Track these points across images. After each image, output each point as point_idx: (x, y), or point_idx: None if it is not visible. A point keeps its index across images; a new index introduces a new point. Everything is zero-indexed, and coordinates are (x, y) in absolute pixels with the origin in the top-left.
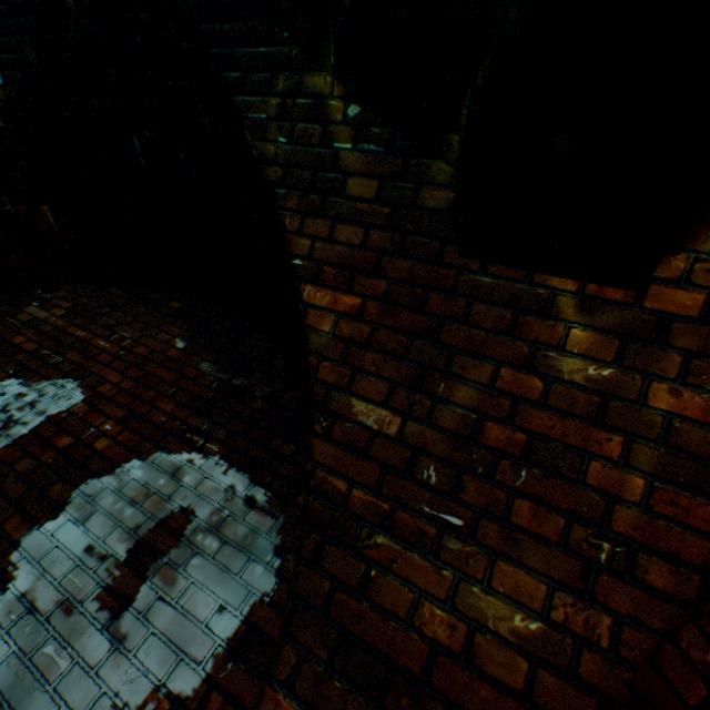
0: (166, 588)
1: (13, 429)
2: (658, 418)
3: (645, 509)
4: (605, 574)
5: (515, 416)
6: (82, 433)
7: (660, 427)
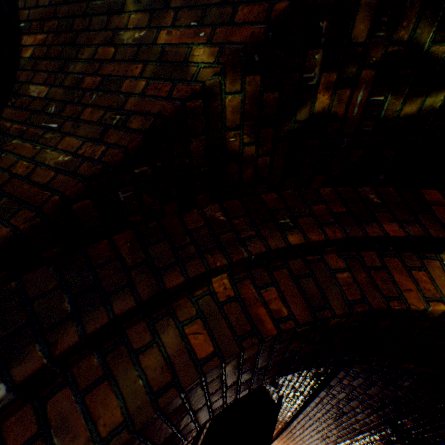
0: None
1: None
2: (160, 49)
3: (142, 96)
4: (112, 129)
5: (100, 71)
6: None
7: (160, 53)
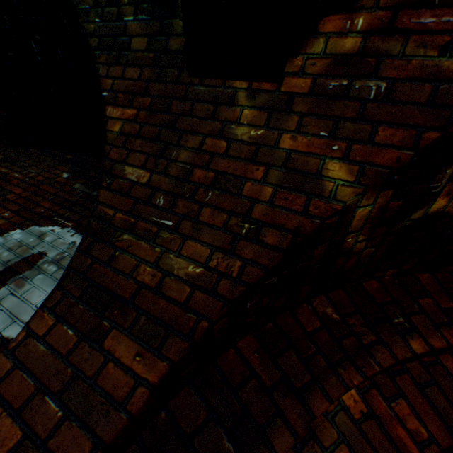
0: (17, 289)
1: None
2: (284, 154)
3: (270, 204)
4: (243, 240)
5: (210, 164)
6: None
7: (284, 159)
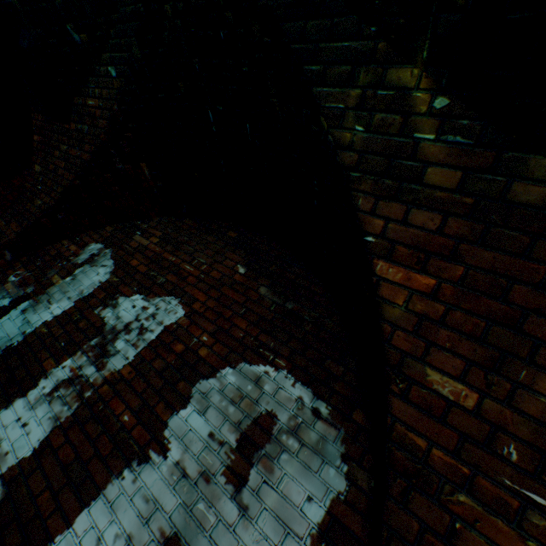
0: (268, 474)
1: (146, 335)
2: None
3: None
4: None
5: None
6: (189, 342)
7: None
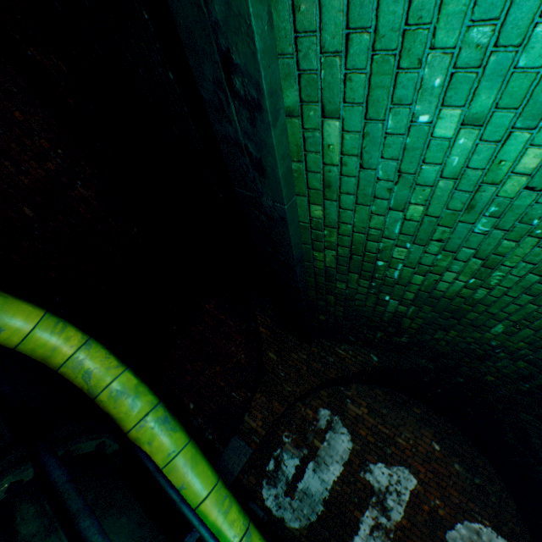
0: None
1: (402, 496)
2: None
3: None
4: None
5: None
6: (429, 503)
7: None
